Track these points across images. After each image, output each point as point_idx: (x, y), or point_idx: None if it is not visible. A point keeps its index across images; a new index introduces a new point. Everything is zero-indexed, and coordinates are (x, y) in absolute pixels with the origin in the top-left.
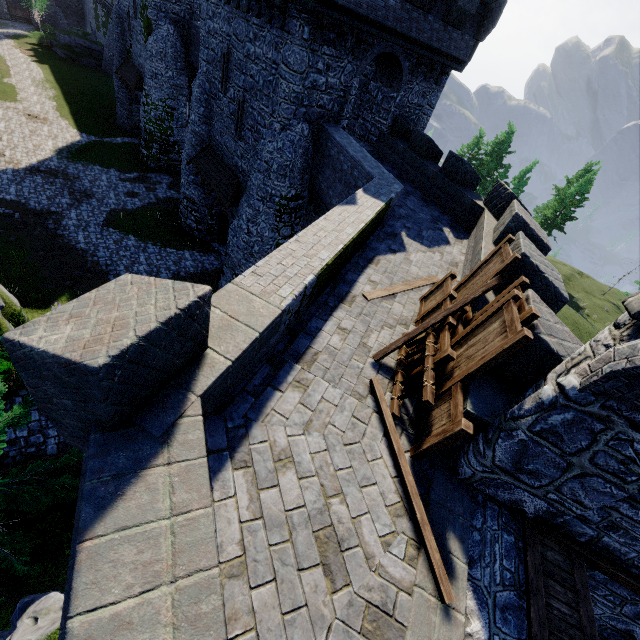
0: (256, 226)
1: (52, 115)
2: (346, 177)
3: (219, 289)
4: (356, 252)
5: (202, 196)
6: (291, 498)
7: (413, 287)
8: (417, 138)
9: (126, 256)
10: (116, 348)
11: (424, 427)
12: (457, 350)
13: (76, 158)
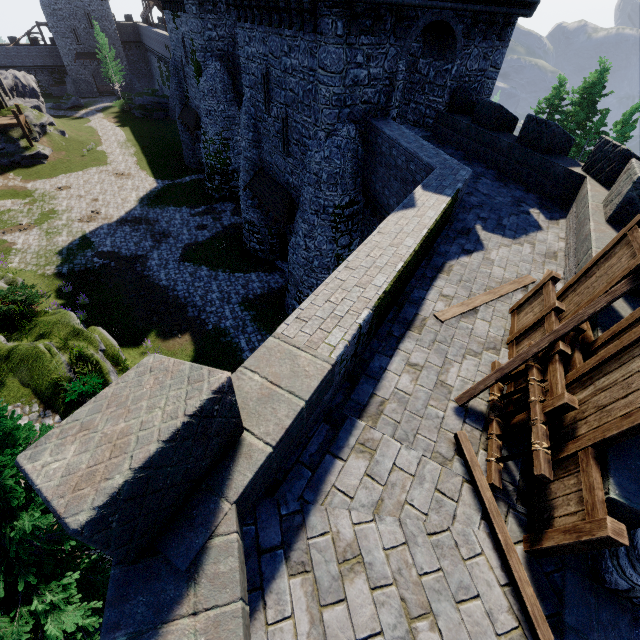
0: (313, 241)
1: (134, 169)
2: (402, 173)
3: (286, 307)
4: (421, 262)
5: (261, 218)
6: (363, 619)
7: (499, 295)
8: (482, 109)
9: (200, 287)
10: (103, 494)
11: (540, 506)
12: (578, 392)
13: (154, 203)
